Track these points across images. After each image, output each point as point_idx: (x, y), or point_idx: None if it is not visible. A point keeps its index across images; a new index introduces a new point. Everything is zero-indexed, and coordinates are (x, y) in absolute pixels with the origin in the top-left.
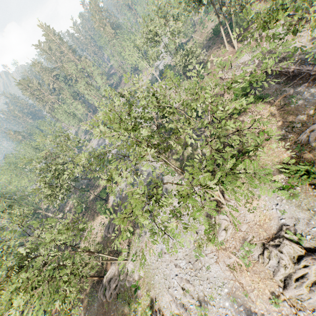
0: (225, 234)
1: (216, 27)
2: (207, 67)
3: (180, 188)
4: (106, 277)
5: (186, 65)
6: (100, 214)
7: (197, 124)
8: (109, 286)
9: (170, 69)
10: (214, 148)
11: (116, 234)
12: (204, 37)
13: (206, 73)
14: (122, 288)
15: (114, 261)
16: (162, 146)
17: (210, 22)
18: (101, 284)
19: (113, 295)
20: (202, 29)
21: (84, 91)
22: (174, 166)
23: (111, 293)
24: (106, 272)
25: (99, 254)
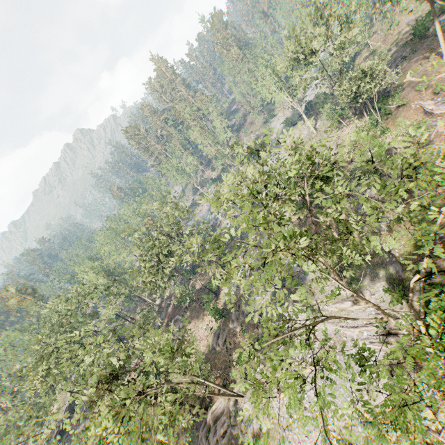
0: (433, 417)
1: (421, 22)
2: (398, 95)
3: (363, 345)
4: (211, 412)
5: (359, 95)
6: (208, 315)
7: (373, 194)
8: (214, 427)
9: (326, 101)
10: (409, 244)
11: (228, 350)
12: (391, 43)
13: (396, 105)
14: (233, 439)
15: (225, 397)
16: (322, 249)
17: (405, 15)
18: (204, 420)
19: (219, 444)
20: (388, 30)
21: (198, 139)
22: (343, 287)
23: (217, 439)
24: (211, 404)
25: (205, 381)
